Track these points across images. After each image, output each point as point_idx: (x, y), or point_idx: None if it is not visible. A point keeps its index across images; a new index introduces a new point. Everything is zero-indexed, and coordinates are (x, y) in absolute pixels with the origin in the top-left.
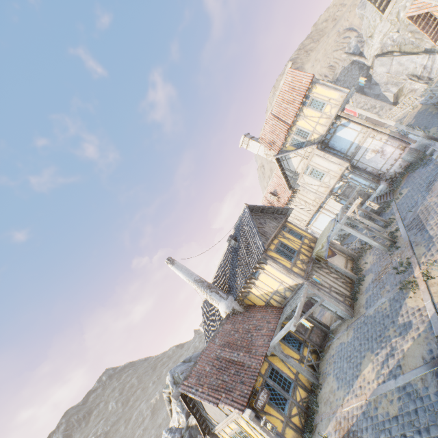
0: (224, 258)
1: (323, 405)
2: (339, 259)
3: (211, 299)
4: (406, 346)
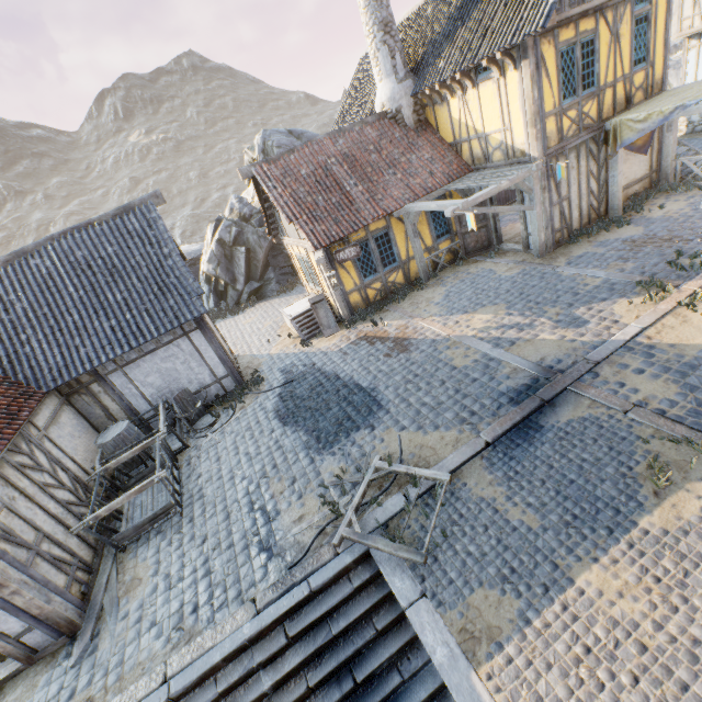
0: None
1: (409, 303)
2: (638, 164)
3: (375, 60)
4: (544, 336)
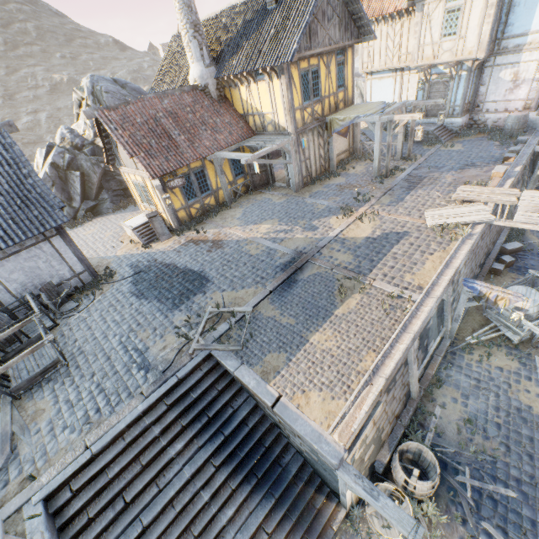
0: (244, 5)
1: (220, 218)
2: (343, 143)
3: (188, 47)
4: (298, 236)
